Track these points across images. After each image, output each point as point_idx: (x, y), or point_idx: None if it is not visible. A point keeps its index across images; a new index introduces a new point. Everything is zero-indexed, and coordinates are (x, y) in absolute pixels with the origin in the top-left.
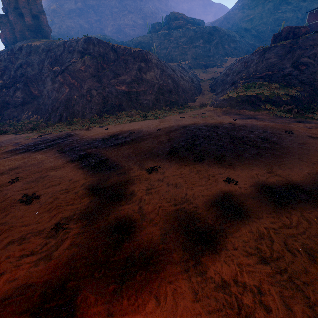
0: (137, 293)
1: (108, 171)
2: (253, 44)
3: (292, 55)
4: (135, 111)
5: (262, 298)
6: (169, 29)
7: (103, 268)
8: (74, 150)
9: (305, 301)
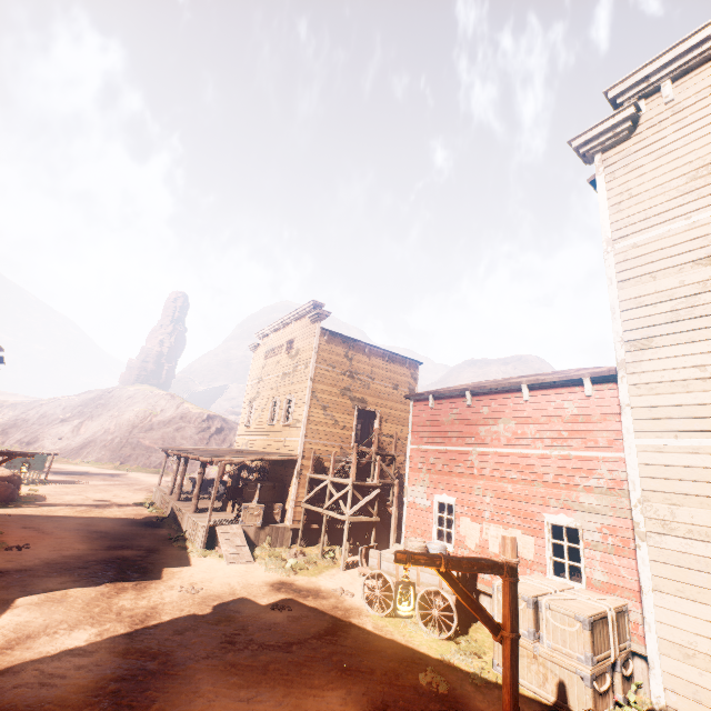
0: None
1: None
2: None
3: None
4: (135, 465)
5: None
6: None
7: None
8: None
9: None
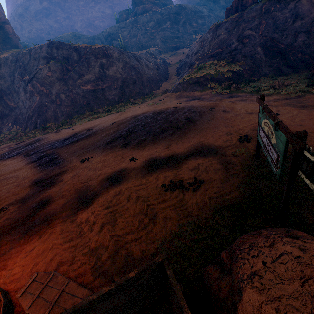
0: (31, 236)
1: (53, 166)
2: (222, 17)
3: (238, 29)
4: (102, 107)
5: (93, 226)
6: (136, 15)
7: (19, 227)
8: (37, 153)
9: (113, 223)
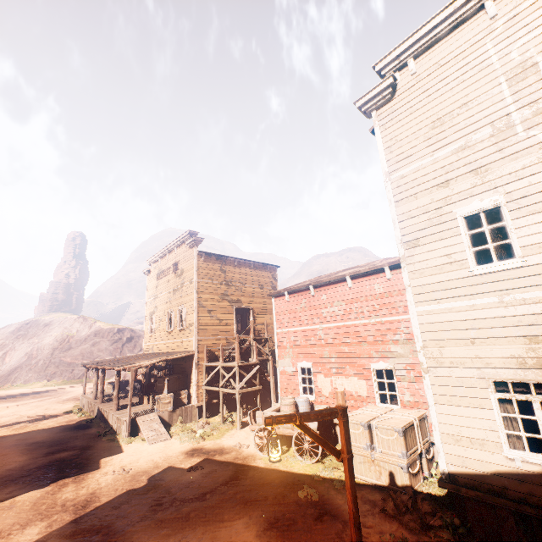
0: None
1: None
2: None
3: None
4: (61, 379)
5: None
6: None
7: None
8: None
9: None
